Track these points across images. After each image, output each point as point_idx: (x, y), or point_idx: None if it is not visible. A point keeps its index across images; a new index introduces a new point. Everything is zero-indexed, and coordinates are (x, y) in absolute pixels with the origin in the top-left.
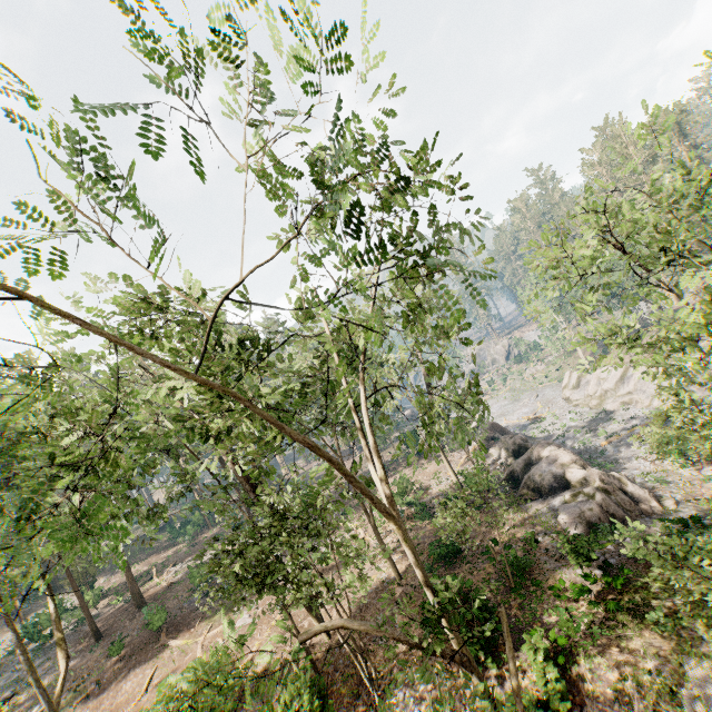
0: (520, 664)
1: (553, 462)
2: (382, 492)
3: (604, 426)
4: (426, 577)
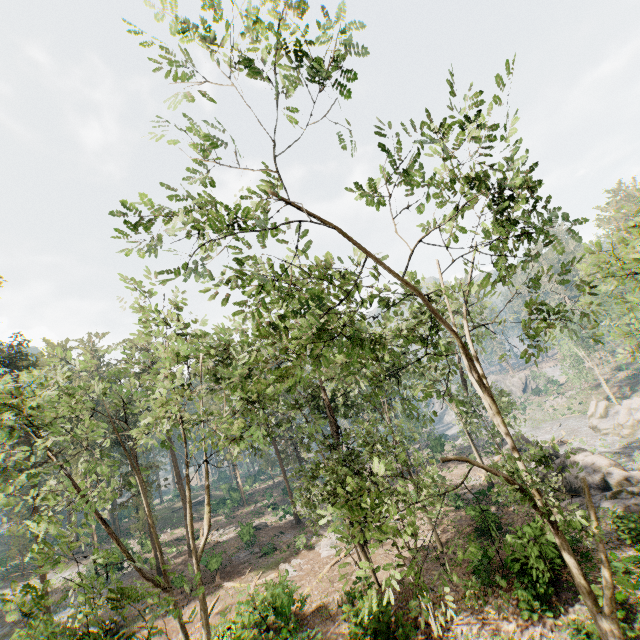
0: (576, 616)
1: (590, 464)
2: (480, 394)
3: (639, 453)
4: (518, 453)
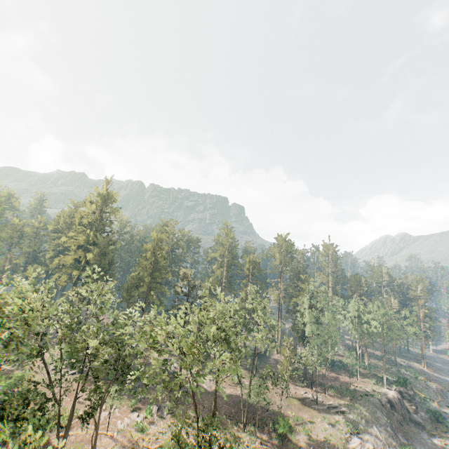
0: None
1: None
2: None
3: None
4: None
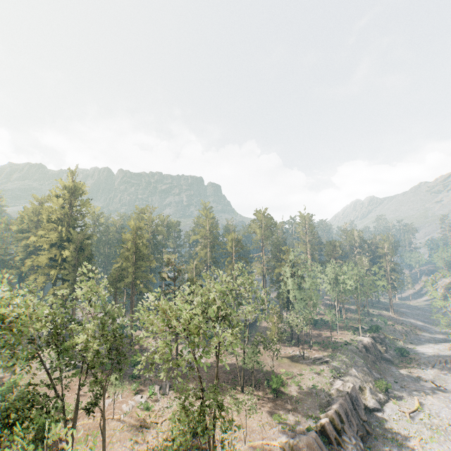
0: None
1: None
2: None
3: None
4: None
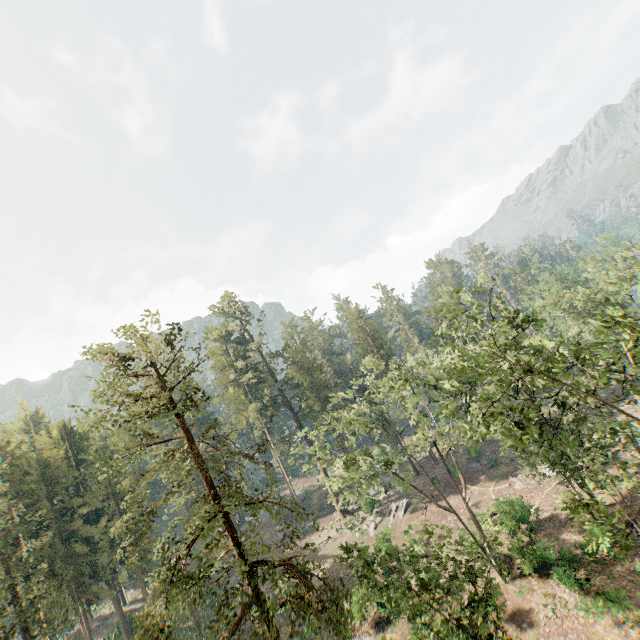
0: None
1: None
2: None
3: None
4: None
